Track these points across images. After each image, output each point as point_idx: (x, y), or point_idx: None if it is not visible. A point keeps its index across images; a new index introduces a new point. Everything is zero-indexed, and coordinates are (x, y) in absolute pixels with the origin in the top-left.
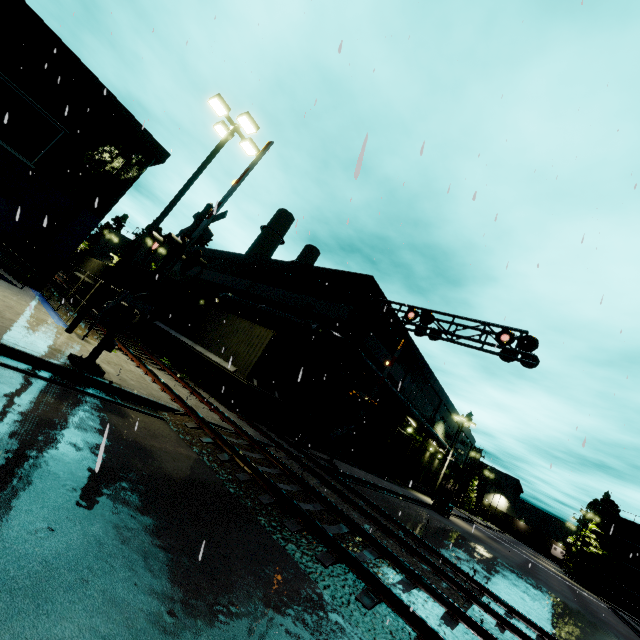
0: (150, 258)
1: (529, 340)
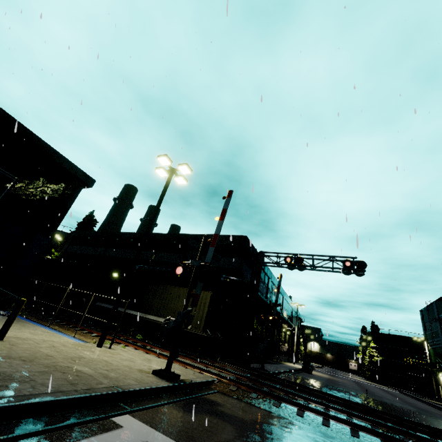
0: None
1: (361, 263)
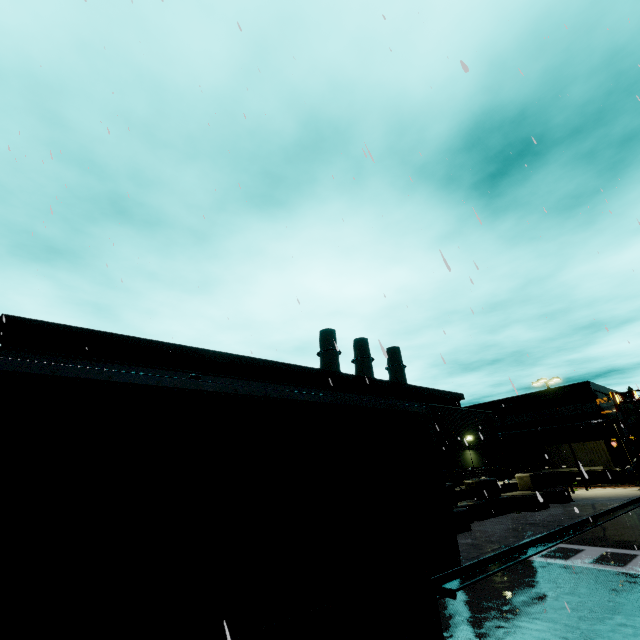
0: None
1: None
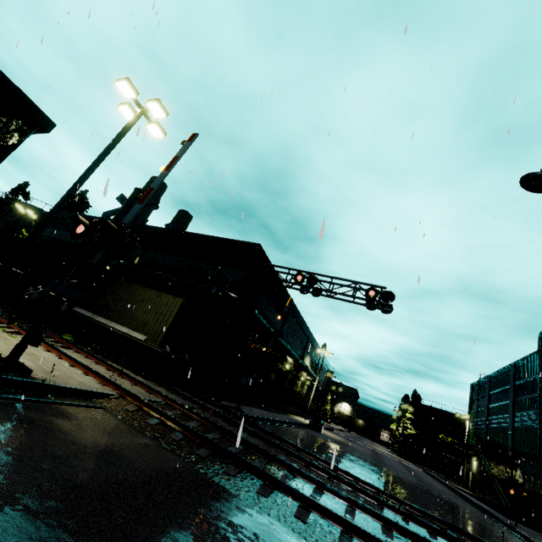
0: (19, 224)
1: (388, 294)
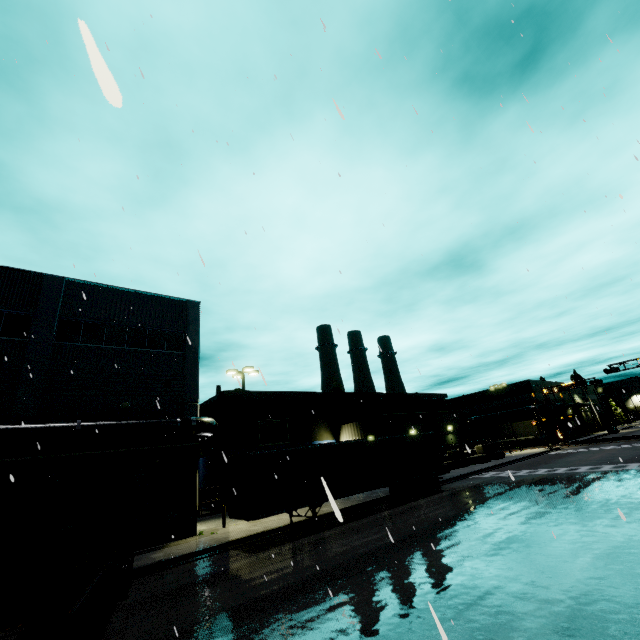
0: None
1: (597, 380)
